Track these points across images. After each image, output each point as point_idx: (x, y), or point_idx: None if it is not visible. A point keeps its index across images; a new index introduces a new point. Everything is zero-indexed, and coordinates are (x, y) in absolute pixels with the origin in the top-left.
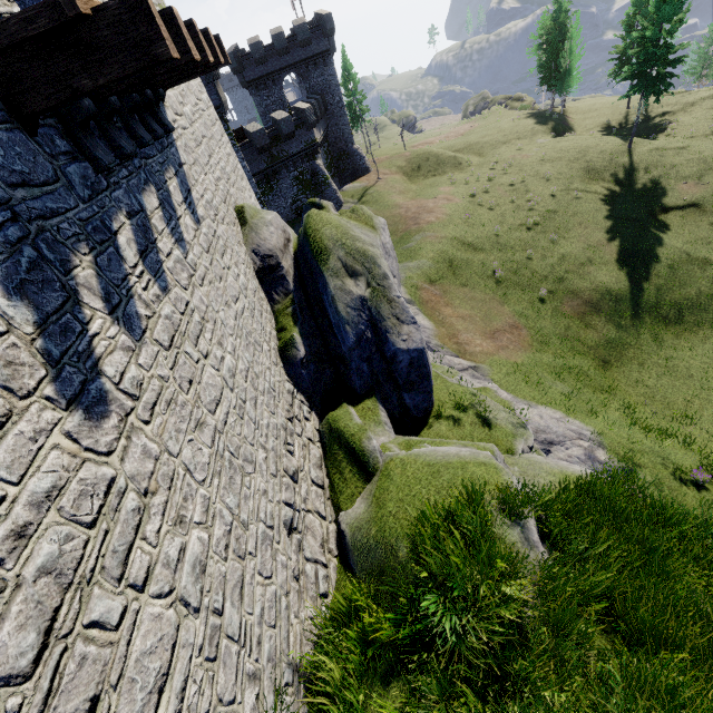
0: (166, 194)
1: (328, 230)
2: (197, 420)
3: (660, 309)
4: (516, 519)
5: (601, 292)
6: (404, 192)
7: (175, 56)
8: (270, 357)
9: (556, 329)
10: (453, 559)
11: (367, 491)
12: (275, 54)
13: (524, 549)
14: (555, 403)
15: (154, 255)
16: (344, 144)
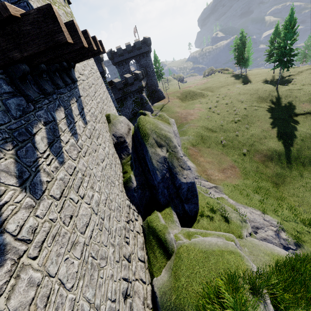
0: (70, 111)
1: (148, 125)
2: (73, 242)
3: (299, 159)
4: (259, 297)
5: (271, 151)
6: (180, 106)
7: (69, 41)
8: (118, 188)
9: (252, 168)
10: None
11: (168, 265)
12: (127, 52)
13: None
14: (256, 206)
15: (57, 144)
16: (154, 87)
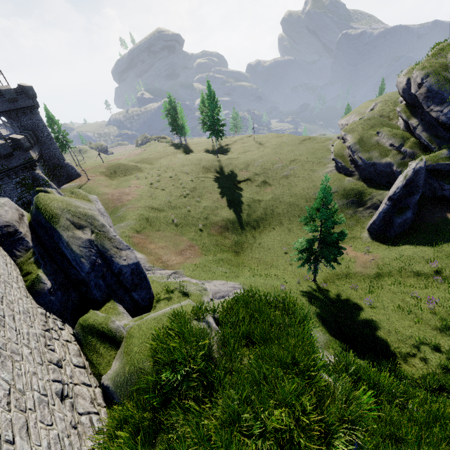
0: None
1: (55, 203)
2: None
3: (250, 223)
4: (203, 320)
5: (225, 221)
6: (109, 185)
7: None
8: (20, 291)
9: (211, 242)
10: (173, 345)
11: (119, 354)
12: None
13: (209, 331)
14: (220, 277)
15: None
16: (57, 160)
